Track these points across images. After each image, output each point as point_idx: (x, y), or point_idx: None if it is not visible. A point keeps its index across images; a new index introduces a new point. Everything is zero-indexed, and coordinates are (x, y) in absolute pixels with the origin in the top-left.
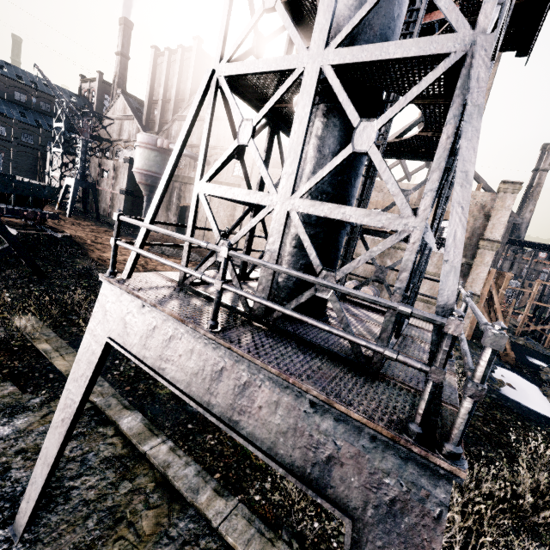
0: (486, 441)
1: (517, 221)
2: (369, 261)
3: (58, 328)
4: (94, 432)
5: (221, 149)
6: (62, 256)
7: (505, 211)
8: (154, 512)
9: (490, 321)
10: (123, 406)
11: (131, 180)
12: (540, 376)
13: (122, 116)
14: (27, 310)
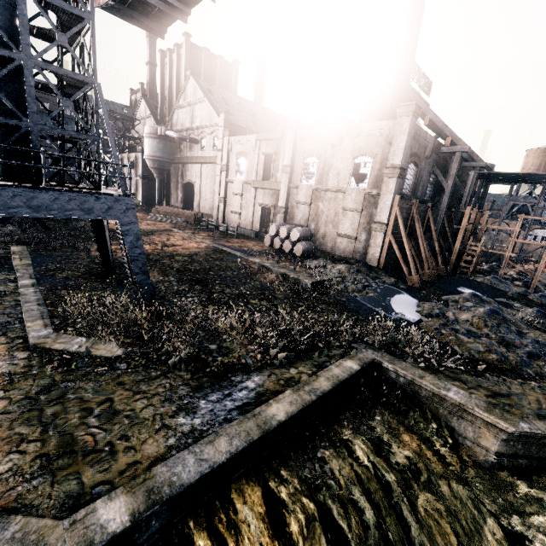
0: (272, 312)
1: (465, 148)
2: (306, 206)
3: (34, 252)
4: (4, 284)
5: (203, 127)
6: (69, 219)
7: (403, 136)
8: (0, 306)
9: (397, 248)
10: (30, 277)
11: (146, 166)
12: (442, 297)
13: (144, 116)
14: (24, 244)
